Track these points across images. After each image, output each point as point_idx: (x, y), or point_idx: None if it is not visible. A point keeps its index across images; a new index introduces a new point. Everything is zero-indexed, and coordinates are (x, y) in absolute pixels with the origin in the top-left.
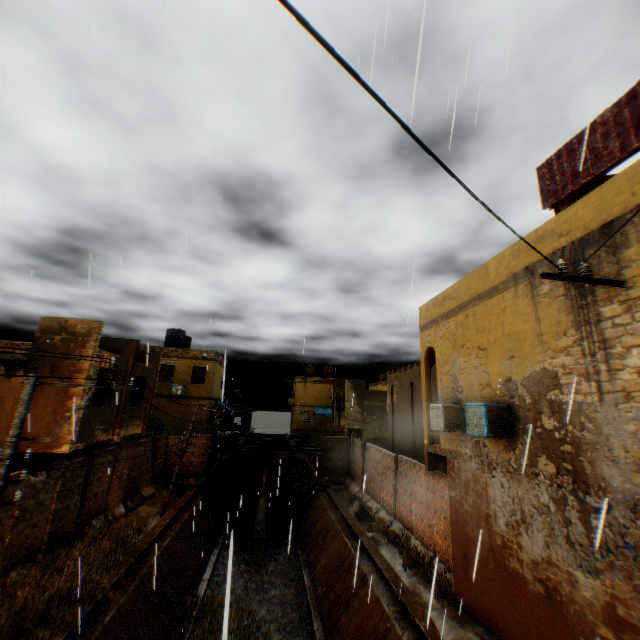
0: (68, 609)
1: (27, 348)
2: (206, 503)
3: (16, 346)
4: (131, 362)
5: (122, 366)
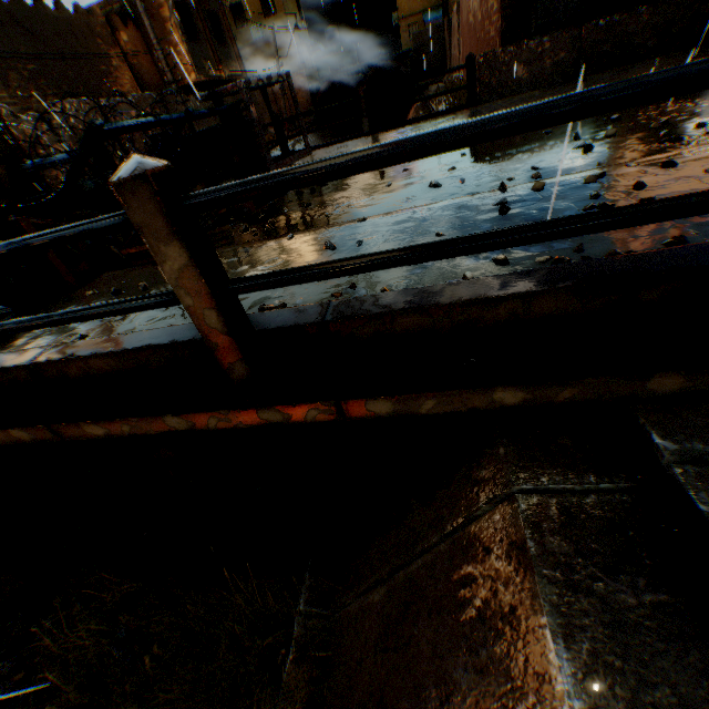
0: None
1: (118, 4)
2: (321, 133)
3: (111, 5)
4: None
5: None
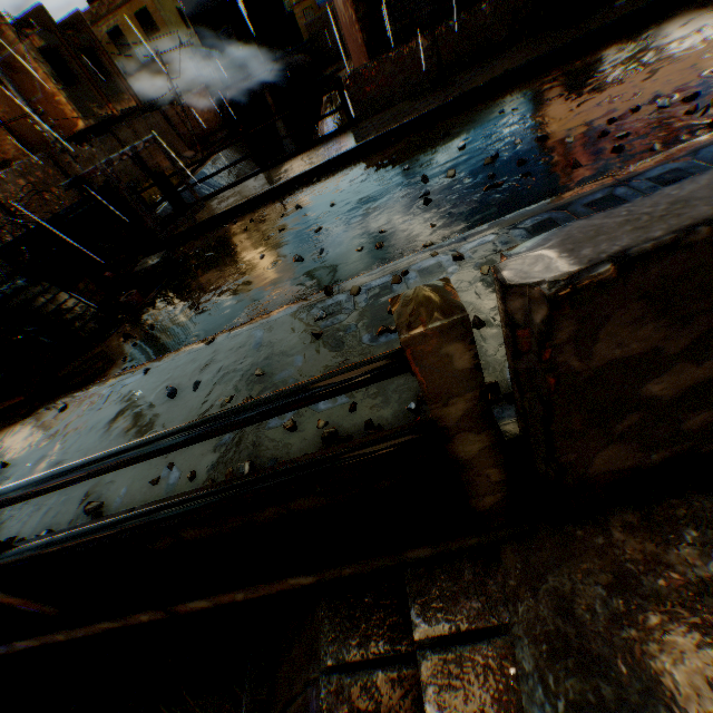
0: (155, 191)
1: None
2: (237, 145)
3: None
4: (60, 36)
5: (54, 42)
